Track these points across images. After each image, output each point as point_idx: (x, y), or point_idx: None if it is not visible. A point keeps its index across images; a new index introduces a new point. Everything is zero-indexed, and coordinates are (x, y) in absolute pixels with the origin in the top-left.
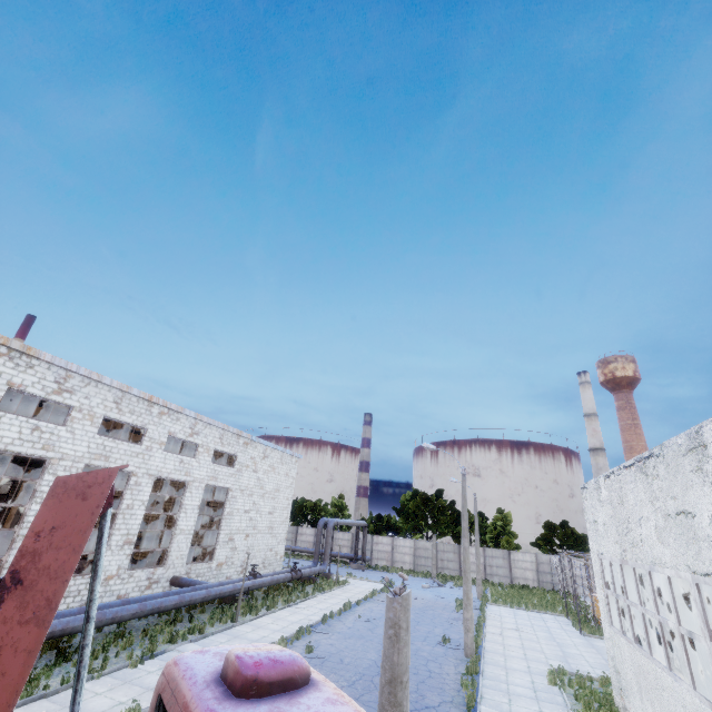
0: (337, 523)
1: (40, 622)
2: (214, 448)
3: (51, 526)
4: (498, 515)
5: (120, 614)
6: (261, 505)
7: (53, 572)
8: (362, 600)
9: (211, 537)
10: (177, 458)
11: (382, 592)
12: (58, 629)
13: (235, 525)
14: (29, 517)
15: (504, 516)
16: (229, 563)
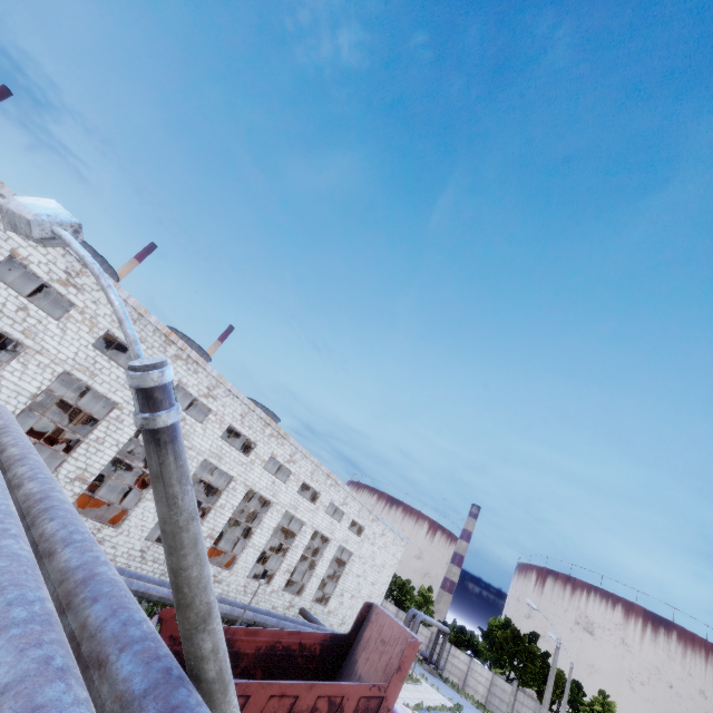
0: (424, 620)
1: (402, 682)
2: (352, 518)
3: (407, 655)
4: (599, 698)
5: (286, 627)
6: (369, 574)
7: (406, 669)
8: (431, 708)
9: (329, 586)
10: (330, 519)
11: (450, 711)
12: (262, 621)
13: (347, 584)
14: (254, 536)
15: (606, 703)
16: (335, 613)
